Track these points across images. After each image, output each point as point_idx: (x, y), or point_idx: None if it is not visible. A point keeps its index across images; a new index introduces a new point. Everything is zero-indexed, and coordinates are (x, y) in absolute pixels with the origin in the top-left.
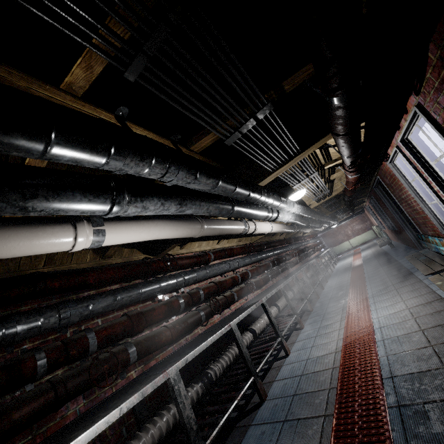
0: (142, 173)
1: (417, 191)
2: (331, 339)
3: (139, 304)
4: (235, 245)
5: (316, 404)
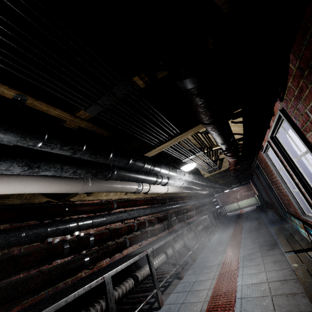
0: None
1: (284, 178)
2: (199, 299)
3: (24, 245)
4: (142, 197)
5: None
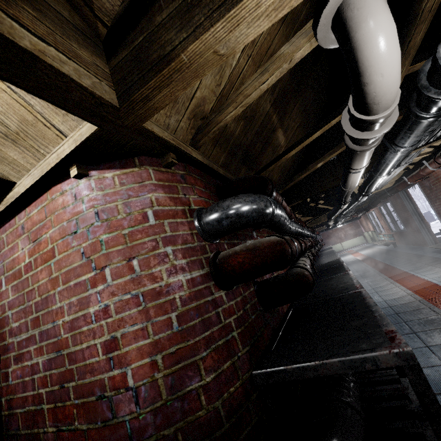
0: (435, 126)
1: None
2: (396, 291)
3: None
4: None
5: (424, 313)
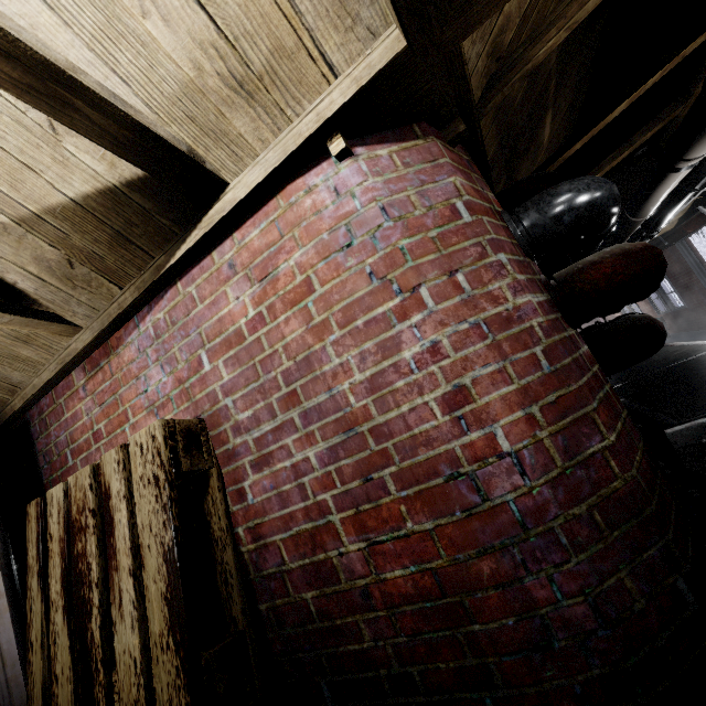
0: None
1: None
2: None
3: None
4: None
5: None
